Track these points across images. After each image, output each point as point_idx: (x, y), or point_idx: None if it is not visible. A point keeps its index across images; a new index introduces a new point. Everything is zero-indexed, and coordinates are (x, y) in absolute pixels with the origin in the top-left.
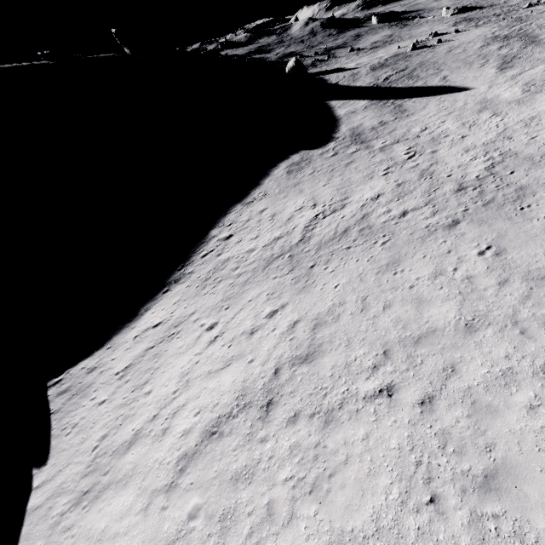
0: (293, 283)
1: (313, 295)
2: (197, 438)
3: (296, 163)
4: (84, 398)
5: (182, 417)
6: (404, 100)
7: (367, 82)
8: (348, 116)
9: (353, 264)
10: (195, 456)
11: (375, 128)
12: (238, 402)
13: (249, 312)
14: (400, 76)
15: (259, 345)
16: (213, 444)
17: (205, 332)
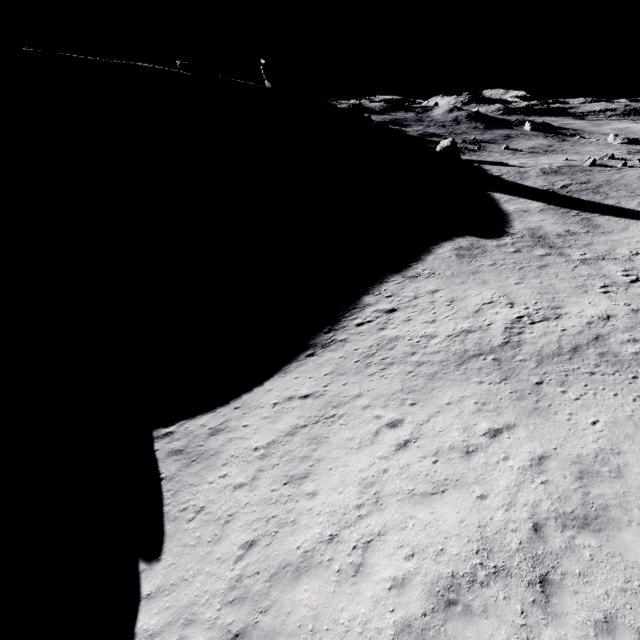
0: (514, 399)
1: (557, 424)
2: (423, 601)
3: (466, 247)
4: (209, 470)
5: (384, 554)
6: (594, 214)
7: (539, 184)
8: (520, 213)
9: (611, 398)
10: (428, 634)
11: (563, 235)
12: (482, 560)
13: (452, 420)
14: (582, 188)
15: (487, 474)
16: (457, 622)
17: (386, 428)
